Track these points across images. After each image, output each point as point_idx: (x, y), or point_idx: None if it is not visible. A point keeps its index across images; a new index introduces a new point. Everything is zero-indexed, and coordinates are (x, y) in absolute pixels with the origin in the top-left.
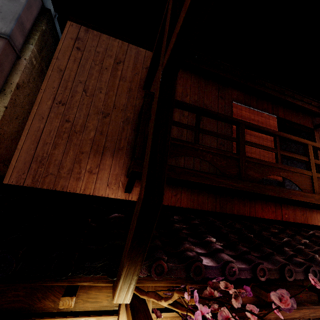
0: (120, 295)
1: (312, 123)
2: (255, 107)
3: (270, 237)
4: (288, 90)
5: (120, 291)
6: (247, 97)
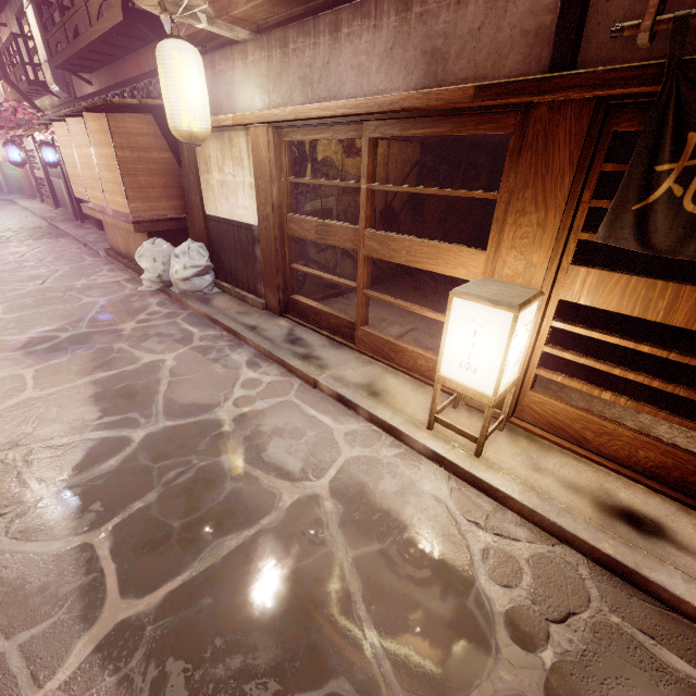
0: None
1: None
2: None
3: None
4: None
5: None
6: None
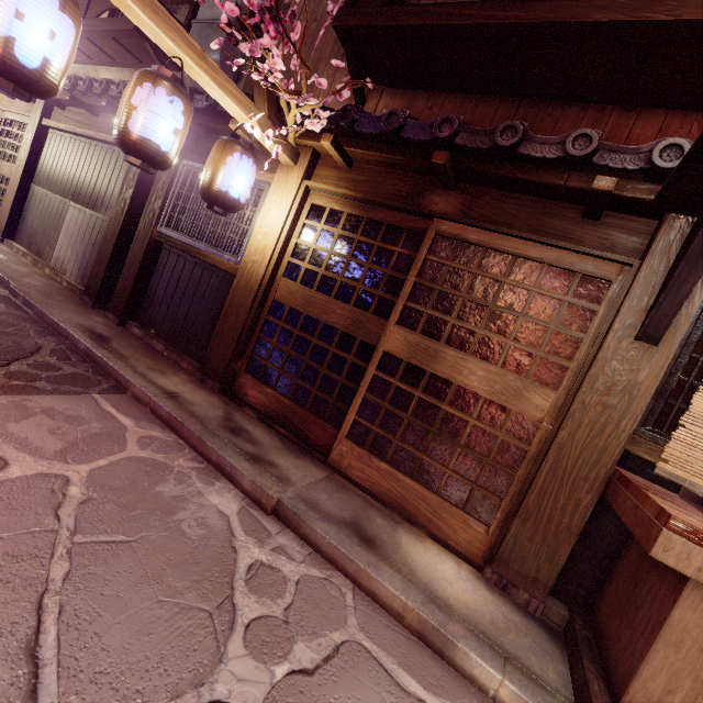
0: (258, 106)
1: None
2: None
3: None
4: None
5: (257, 99)
6: None
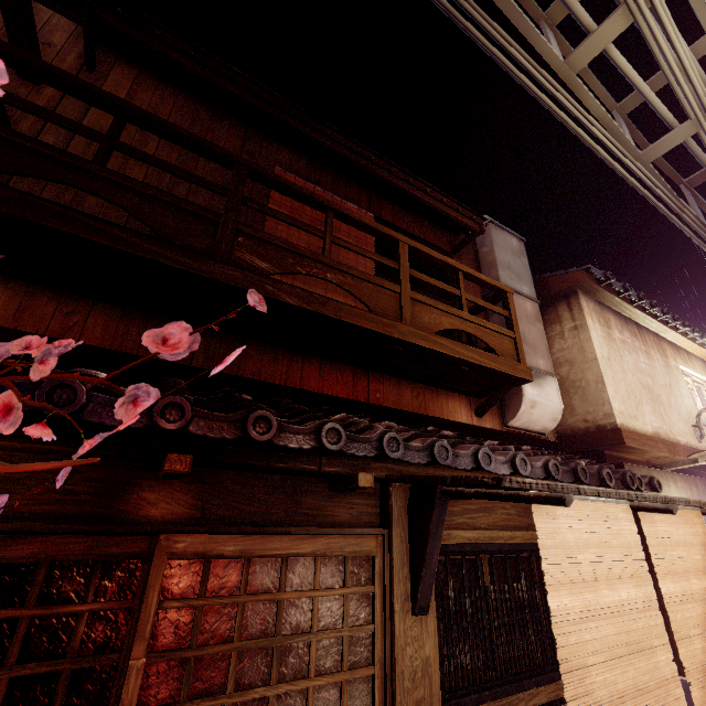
0: None
1: (450, 245)
2: (330, 190)
3: (301, 407)
4: (382, 159)
5: None
6: (314, 170)
